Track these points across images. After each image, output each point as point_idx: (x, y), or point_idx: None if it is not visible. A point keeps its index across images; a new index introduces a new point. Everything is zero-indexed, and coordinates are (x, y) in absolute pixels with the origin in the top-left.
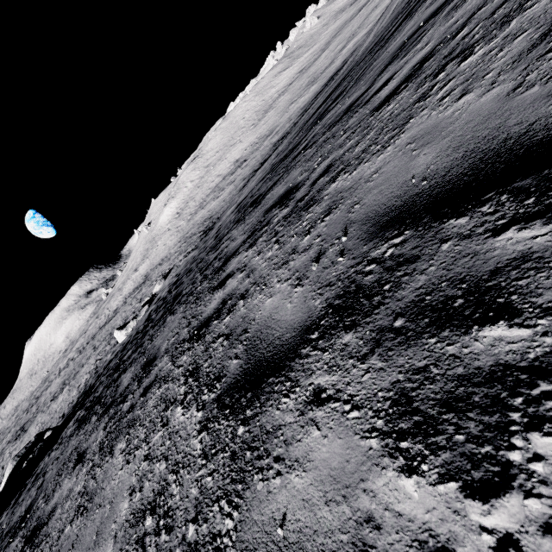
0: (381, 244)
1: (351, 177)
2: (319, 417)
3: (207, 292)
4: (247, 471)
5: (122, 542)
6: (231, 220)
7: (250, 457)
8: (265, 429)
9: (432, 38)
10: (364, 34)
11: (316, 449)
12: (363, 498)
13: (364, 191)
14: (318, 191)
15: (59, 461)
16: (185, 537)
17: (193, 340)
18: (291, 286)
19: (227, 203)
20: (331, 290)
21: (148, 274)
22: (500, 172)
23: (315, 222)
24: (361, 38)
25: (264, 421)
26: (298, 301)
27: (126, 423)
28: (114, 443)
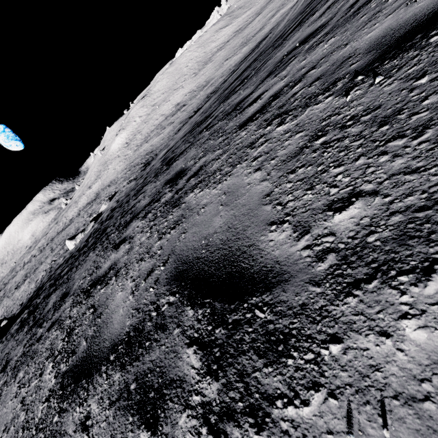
0: (167, 294)
1: (198, 196)
2: None
3: (111, 246)
4: None
5: None
6: (156, 168)
7: None
8: (61, 429)
9: (290, 72)
10: (290, 6)
11: None
12: None
13: (192, 222)
14: (185, 193)
15: None
16: None
17: (85, 295)
18: (130, 290)
19: (165, 142)
20: (136, 317)
21: (99, 193)
22: (221, 281)
23: (167, 229)
24: (287, 10)
25: (64, 420)
26: (125, 311)
27: (32, 352)
28: (20, 368)
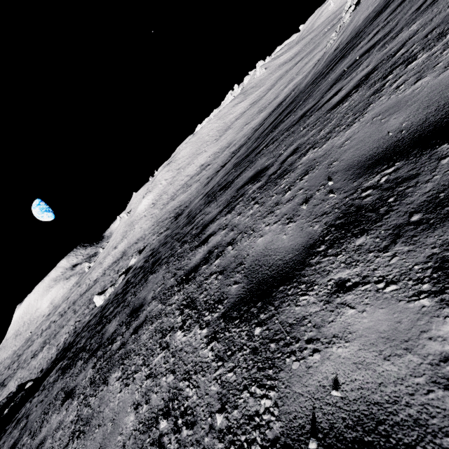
0: (372, 177)
1: (322, 149)
2: (349, 299)
3: (189, 250)
4: (276, 358)
5: (134, 448)
6: (201, 203)
7: (276, 347)
8: (287, 323)
9: (371, 62)
10: (300, 78)
11: (356, 322)
12: (431, 345)
13: (339, 153)
14: (290, 165)
15: (44, 403)
16: (214, 426)
17: (182, 283)
18: (282, 225)
19: (194, 195)
20: (328, 216)
21: (126, 251)
22: None
23: (293, 182)
24: (298, 81)
25: (283, 317)
26: (294, 231)
27: (118, 357)
28: (107, 375)
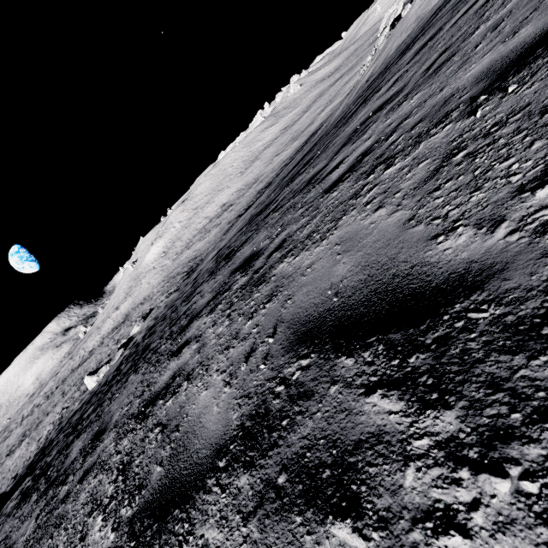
0: (293, 361)
1: (294, 262)
2: None
3: (166, 356)
4: None
5: None
6: (208, 268)
7: None
8: None
9: (374, 133)
10: (339, 101)
11: None
12: None
13: (298, 285)
14: (270, 268)
15: None
16: None
17: (138, 419)
18: (223, 383)
19: (211, 245)
20: (248, 404)
21: (129, 313)
22: (384, 313)
23: (258, 306)
24: (337, 105)
25: None
26: (223, 406)
27: (55, 518)
28: (36, 547)
